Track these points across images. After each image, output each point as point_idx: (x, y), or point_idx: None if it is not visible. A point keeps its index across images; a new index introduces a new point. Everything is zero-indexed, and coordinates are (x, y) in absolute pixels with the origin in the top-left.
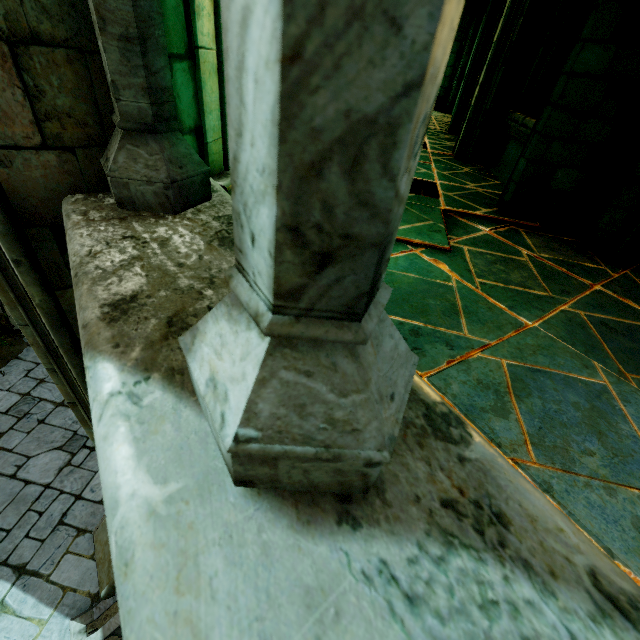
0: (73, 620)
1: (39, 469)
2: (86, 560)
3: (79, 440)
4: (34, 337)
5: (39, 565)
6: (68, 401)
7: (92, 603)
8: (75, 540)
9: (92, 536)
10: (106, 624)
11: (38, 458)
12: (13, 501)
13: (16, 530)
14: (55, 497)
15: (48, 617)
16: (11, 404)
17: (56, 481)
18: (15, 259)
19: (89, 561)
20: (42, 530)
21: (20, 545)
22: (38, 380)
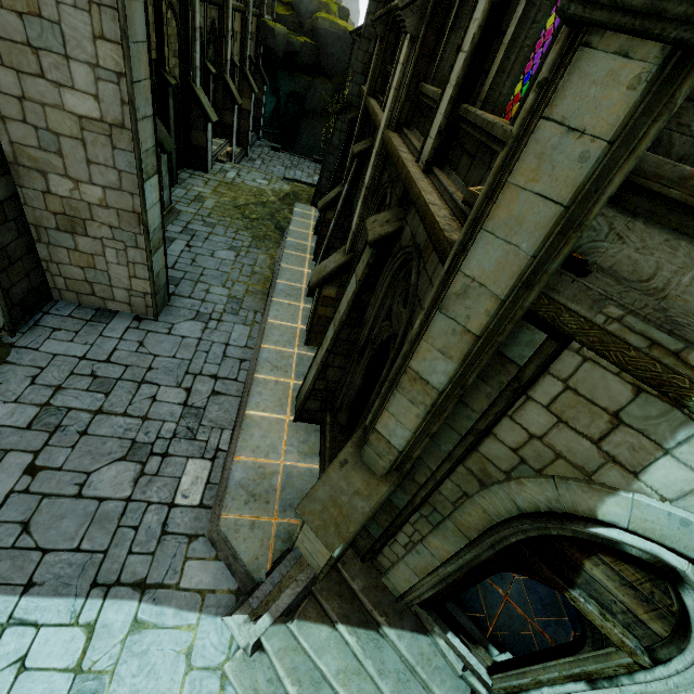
0: (233, 614)
1: (108, 484)
2: (211, 562)
3: (143, 448)
4: (525, 269)
5: (161, 577)
6: (478, 335)
7: (237, 598)
8: (190, 546)
9: (207, 539)
10: (272, 608)
11: (101, 473)
12: (93, 521)
13: (114, 549)
14: (144, 509)
15: (196, 621)
16: (30, 417)
17: (136, 493)
18: (612, 195)
19: (215, 562)
20: (146, 544)
21: (127, 563)
22: (53, 387)
